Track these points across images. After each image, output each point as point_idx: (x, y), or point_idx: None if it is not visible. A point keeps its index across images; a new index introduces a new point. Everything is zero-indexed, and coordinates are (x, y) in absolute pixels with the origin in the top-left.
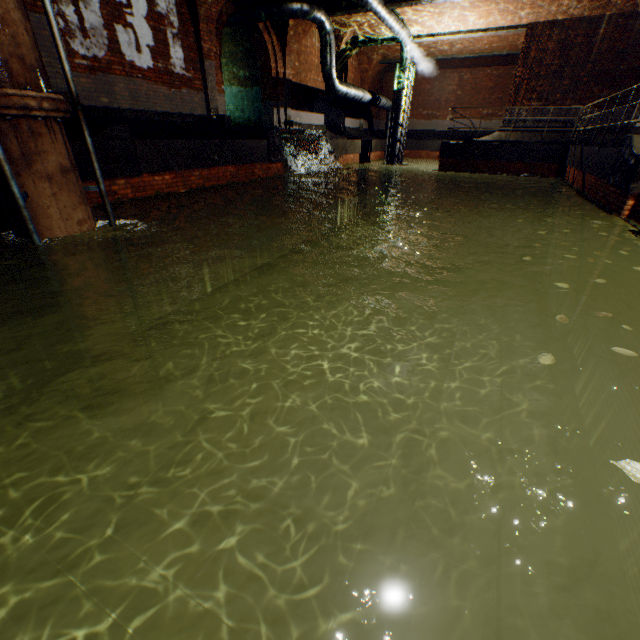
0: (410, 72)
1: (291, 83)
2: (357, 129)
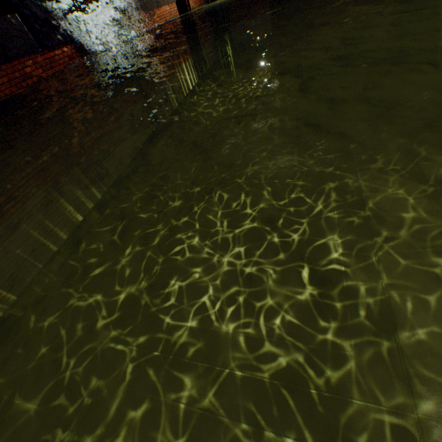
0: None
1: None
2: None
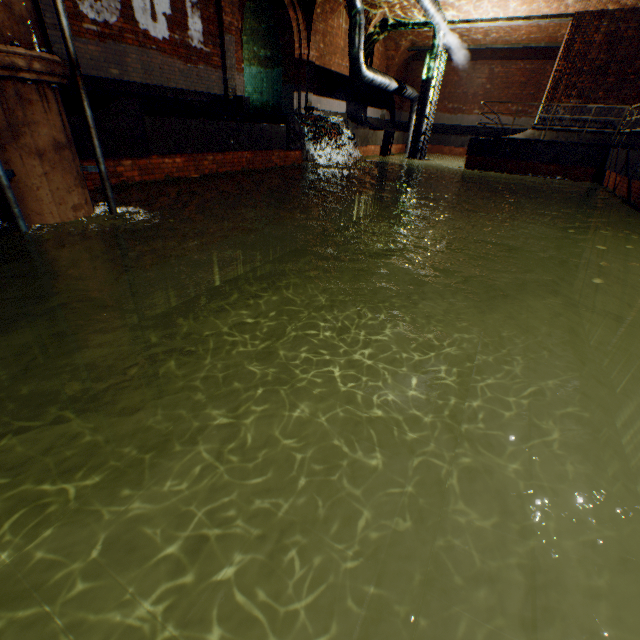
0: (441, 60)
1: (314, 66)
2: (378, 120)
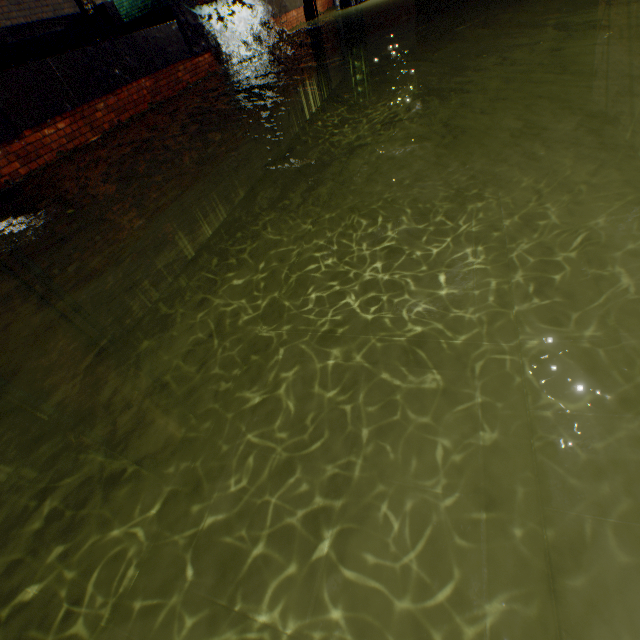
0: None
1: None
2: None
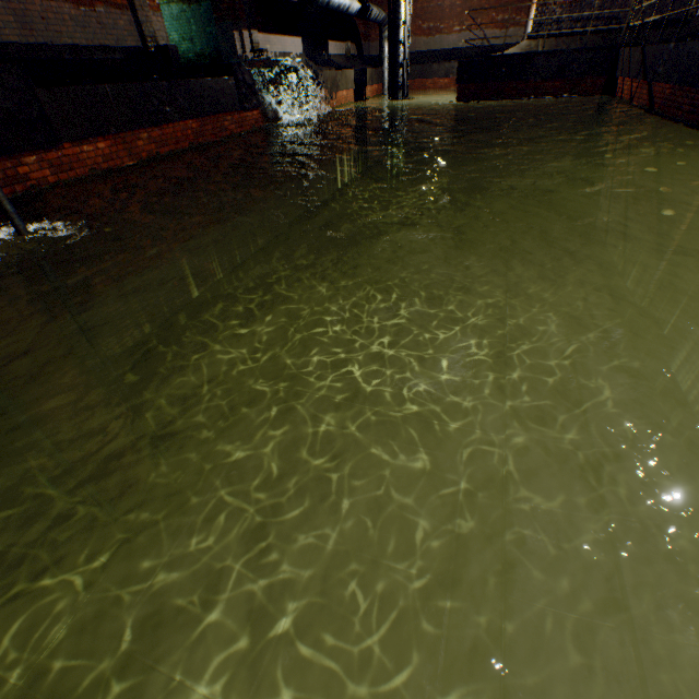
0: None
1: None
2: (344, 56)
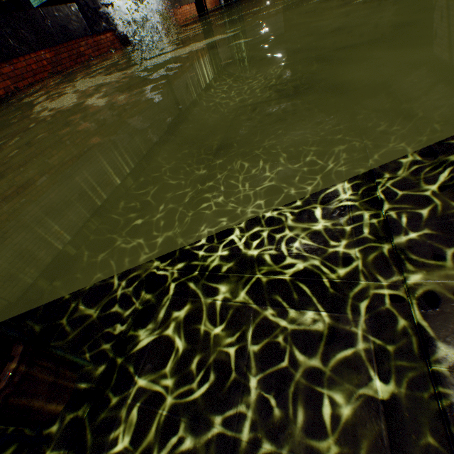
0: None
1: None
2: None
